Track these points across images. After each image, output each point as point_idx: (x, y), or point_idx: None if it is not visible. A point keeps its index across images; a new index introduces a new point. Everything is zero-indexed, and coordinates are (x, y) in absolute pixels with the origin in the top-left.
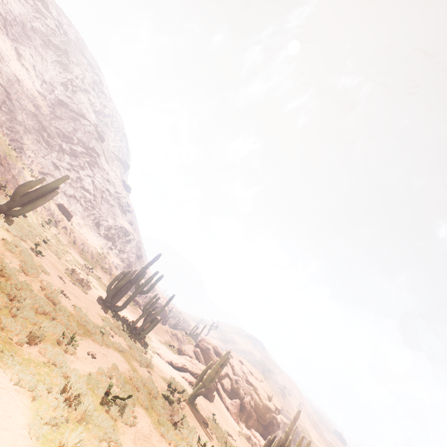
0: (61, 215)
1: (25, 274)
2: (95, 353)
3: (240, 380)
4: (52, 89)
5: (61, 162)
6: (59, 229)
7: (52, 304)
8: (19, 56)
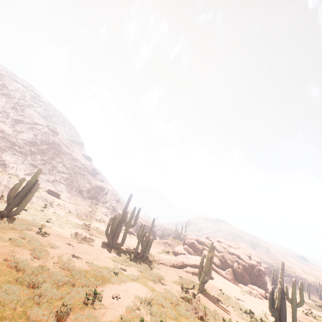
0: (52, 197)
1: (37, 259)
2: (118, 294)
3: (225, 255)
4: (7, 115)
5: (36, 161)
6: (54, 207)
7: (68, 272)
8: None
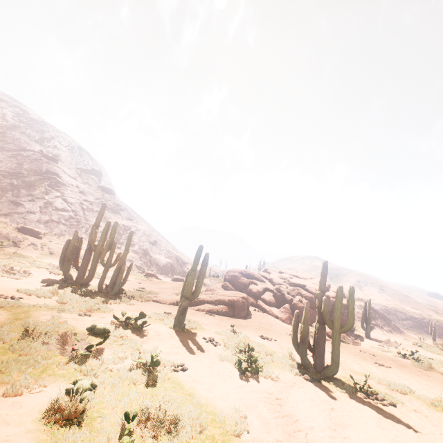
0: (23, 235)
1: None
2: None
3: (282, 287)
4: None
5: (20, 197)
6: (22, 248)
7: None
8: None
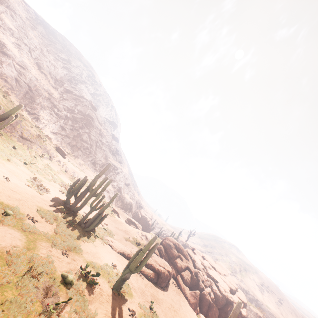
0: (57, 153)
1: None
2: None
3: (200, 273)
4: (62, 84)
5: (67, 125)
6: (52, 161)
7: None
8: (39, 67)
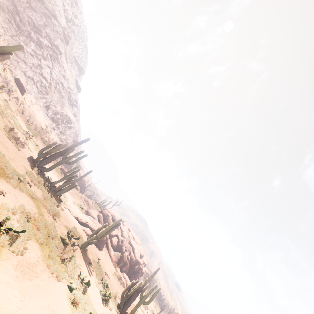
0: (16, 87)
1: None
2: (5, 192)
3: (125, 241)
4: None
5: (27, 47)
6: (10, 97)
7: None
8: None
